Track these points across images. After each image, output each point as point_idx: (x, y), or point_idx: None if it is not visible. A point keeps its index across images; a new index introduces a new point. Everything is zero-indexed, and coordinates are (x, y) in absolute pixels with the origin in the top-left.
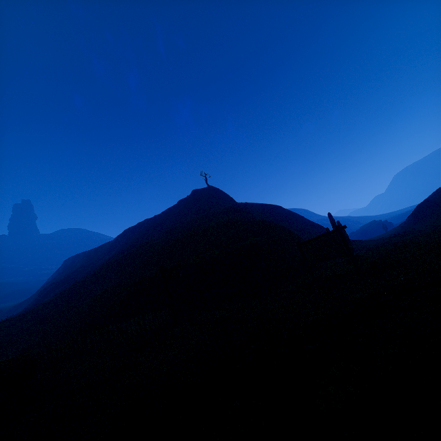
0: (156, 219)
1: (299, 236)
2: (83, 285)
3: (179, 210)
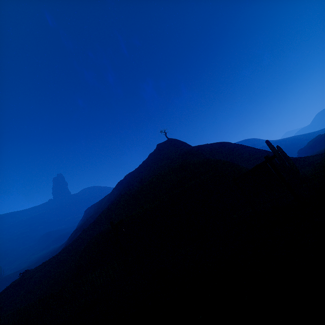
0: (135, 172)
1: (242, 167)
2: (86, 232)
3: (149, 162)
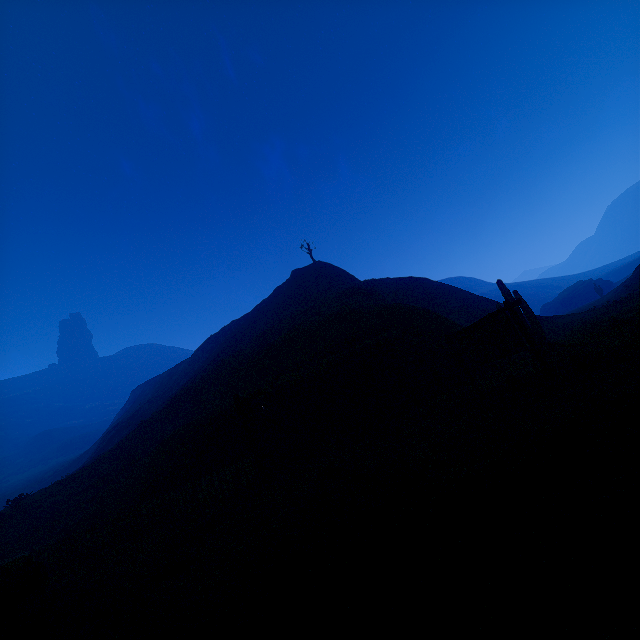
0: (246, 319)
1: (454, 322)
2: (149, 426)
3: (276, 303)
